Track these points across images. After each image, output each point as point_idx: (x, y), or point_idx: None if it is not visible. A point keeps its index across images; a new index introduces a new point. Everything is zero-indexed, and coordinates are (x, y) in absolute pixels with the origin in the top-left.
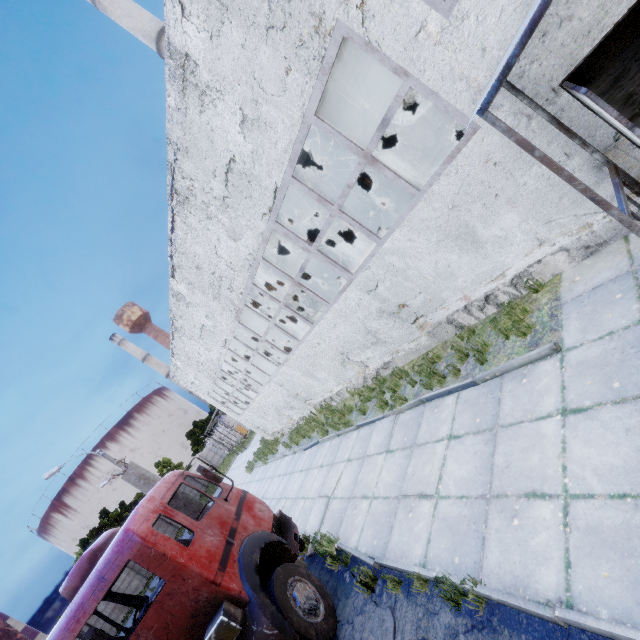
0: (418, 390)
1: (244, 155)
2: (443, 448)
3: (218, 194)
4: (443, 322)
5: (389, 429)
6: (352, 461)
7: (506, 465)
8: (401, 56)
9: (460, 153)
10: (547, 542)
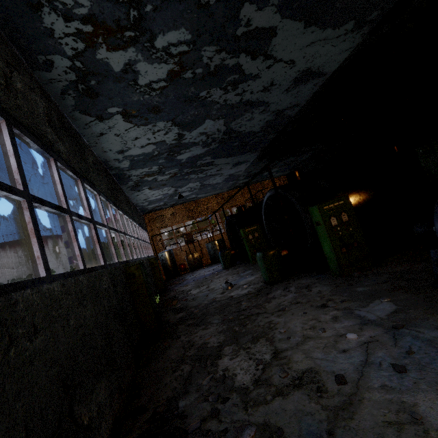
0: None
1: None
2: None
3: None
4: None
5: None
6: None
7: None
8: None
9: None
10: None
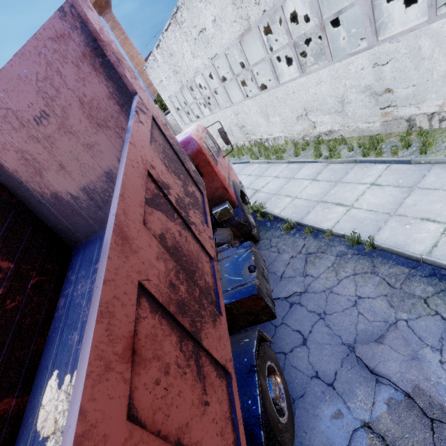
0: (352, 155)
1: None
2: (365, 188)
3: None
4: (404, 118)
5: (319, 169)
6: (280, 178)
7: (413, 205)
8: None
9: None
10: (426, 237)
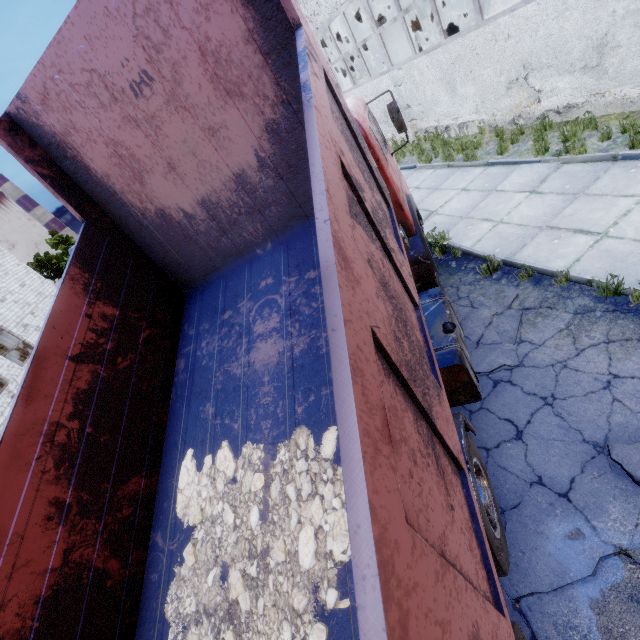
0: (608, 147)
1: None
2: (631, 203)
3: None
4: None
5: (543, 174)
6: (471, 191)
7: None
8: None
9: None
10: None
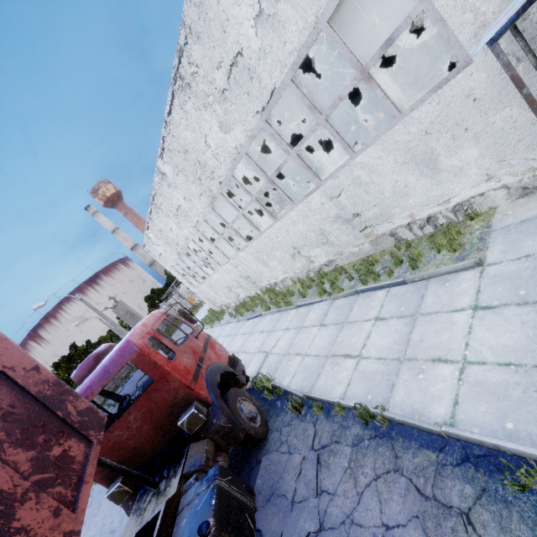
0: (354, 284)
1: (252, 50)
2: (370, 326)
3: (219, 85)
4: (386, 234)
5: (325, 310)
6: (290, 330)
7: (420, 340)
8: None
9: (447, 84)
10: (443, 389)
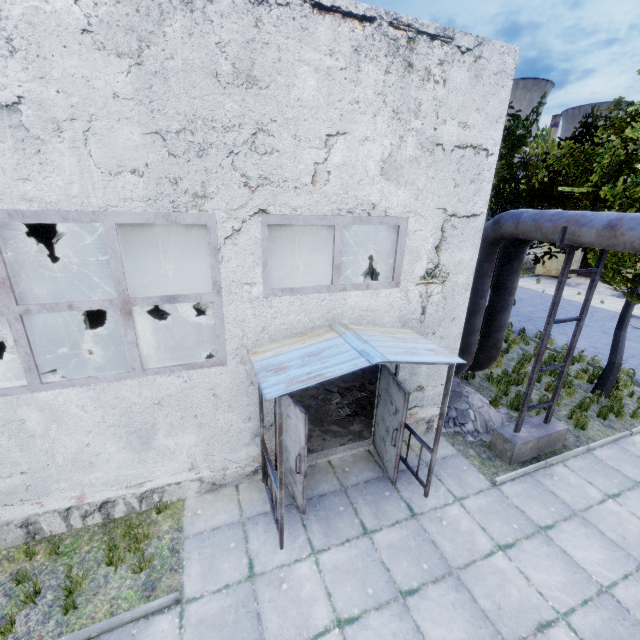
0: None
1: None
2: None
3: None
4: (15, 522)
5: None
6: None
7: None
8: (227, 281)
9: (202, 370)
10: None
